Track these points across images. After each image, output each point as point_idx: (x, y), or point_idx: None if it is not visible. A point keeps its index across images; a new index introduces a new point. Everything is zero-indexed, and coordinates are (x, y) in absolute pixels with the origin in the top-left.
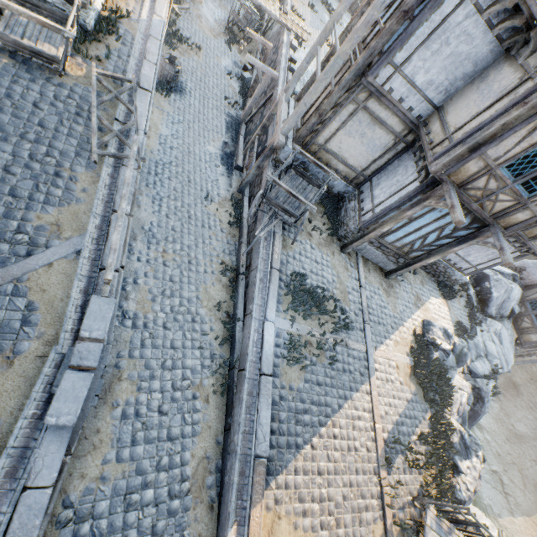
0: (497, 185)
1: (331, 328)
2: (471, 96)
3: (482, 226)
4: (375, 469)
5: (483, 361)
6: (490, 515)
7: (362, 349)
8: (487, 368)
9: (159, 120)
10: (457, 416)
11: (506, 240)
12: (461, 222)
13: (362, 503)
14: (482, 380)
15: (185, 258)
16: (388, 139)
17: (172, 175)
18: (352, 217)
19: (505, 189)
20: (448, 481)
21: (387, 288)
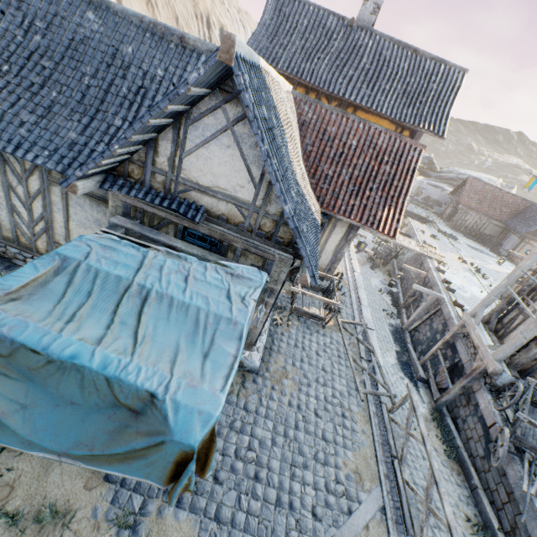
0: None
1: None
2: None
3: None
4: None
5: None
6: None
7: None
8: None
9: None
10: None
11: None
12: None
13: None
14: None
15: None
16: None
17: None
18: None
19: None
20: None
21: None
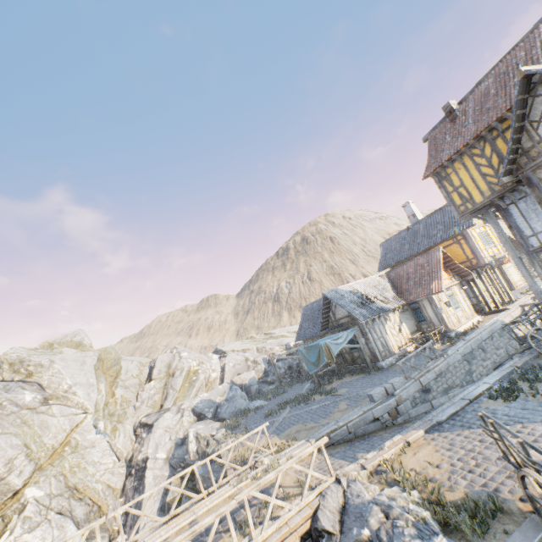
0: None
1: None
2: None
3: None
4: None
5: None
6: None
7: None
8: None
9: None
10: None
11: None
12: None
13: None
14: None
15: None
16: None
17: None
18: None
19: None
20: None
21: None
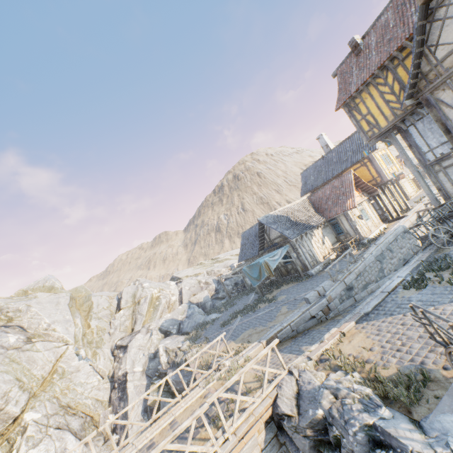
0: None
1: None
2: None
3: None
4: None
5: None
6: None
7: None
8: None
9: None
10: None
11: None
12: None
13: None
14: None
15: None
16: None
17: None
18: None
19: None
20: None
21: None
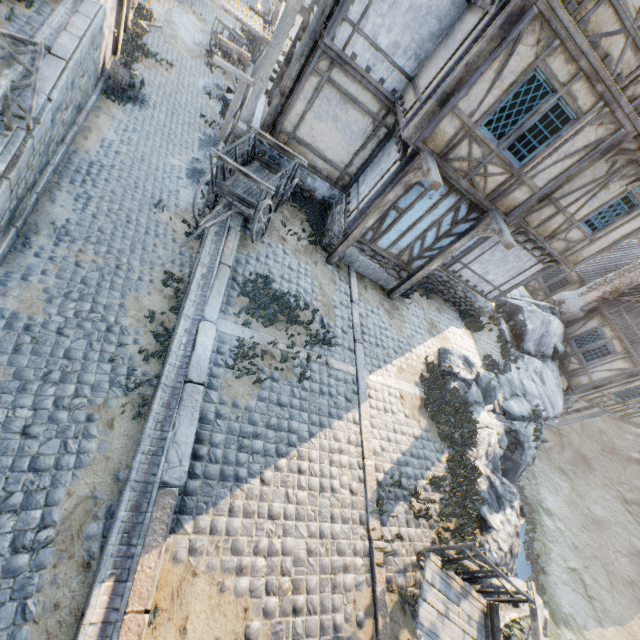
0: (482, 151)
1: (305, 341)
2: (439, 54)
3: (482, 215)
4: (362, 517)
5: (521, 400)
6: (573, 628)
7: (350, 371)
8: (526, 409)
9: (105, 125)
10: (486, 461)
11: (523, 248)
12: (438, 185)
13: (339, 561)
14: (521, 423)
15: (111, 262)
16: (366, 123)
17: (112, 178)
18: (337, 220)
19: (492, 156)
20: (471, 537)
21: (390, 309)
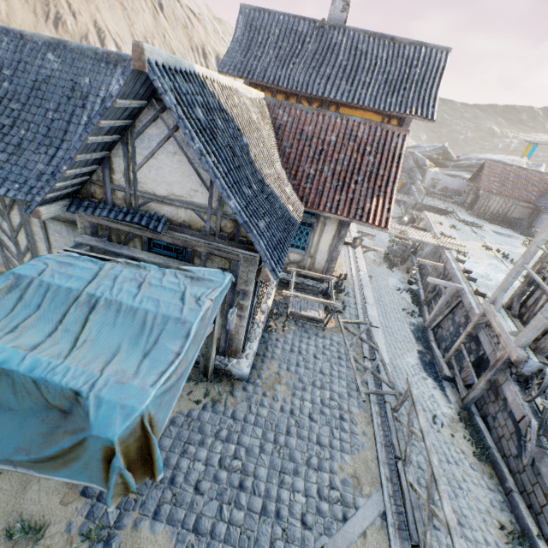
0: None
1: None
2: None
3: None
4: None
5: None
6: None
7: None
8: None
9: None
10: None
11: None
12: None
13: None
14: None
15: None
16: None
17: None
18: None
19: None
20: None
21: None
